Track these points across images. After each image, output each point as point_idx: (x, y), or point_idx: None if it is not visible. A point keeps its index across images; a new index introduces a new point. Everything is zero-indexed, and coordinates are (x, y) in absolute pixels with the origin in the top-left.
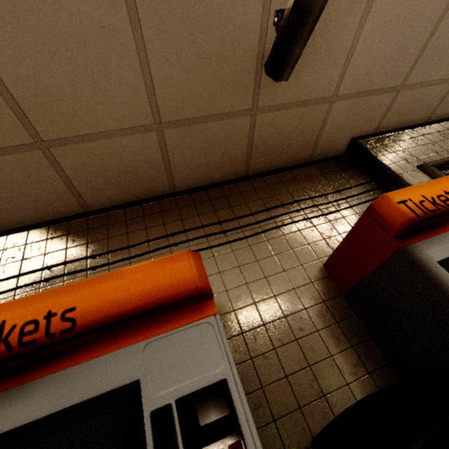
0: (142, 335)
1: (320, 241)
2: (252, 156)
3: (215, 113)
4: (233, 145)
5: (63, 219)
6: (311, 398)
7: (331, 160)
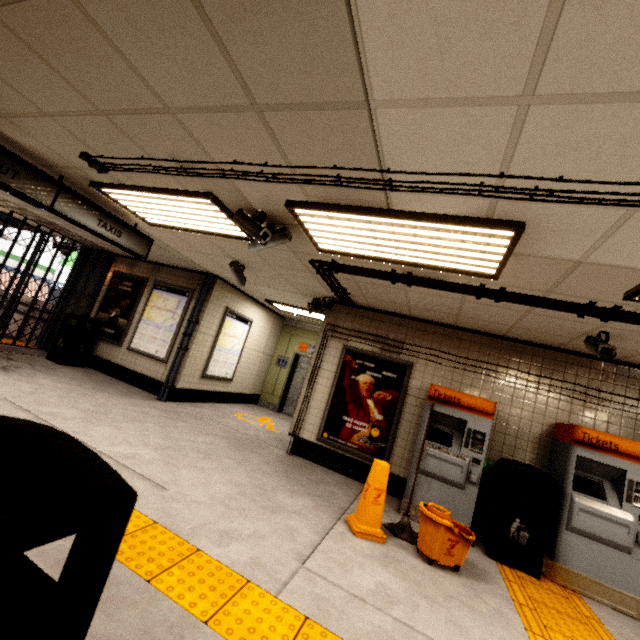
0: (471, 412)
1: (566, 412)
2: (566, 345)
3: (548, 333)
4: (554, 340)
5: (442, 324)
6: (507, 454)
7: (638, 368)
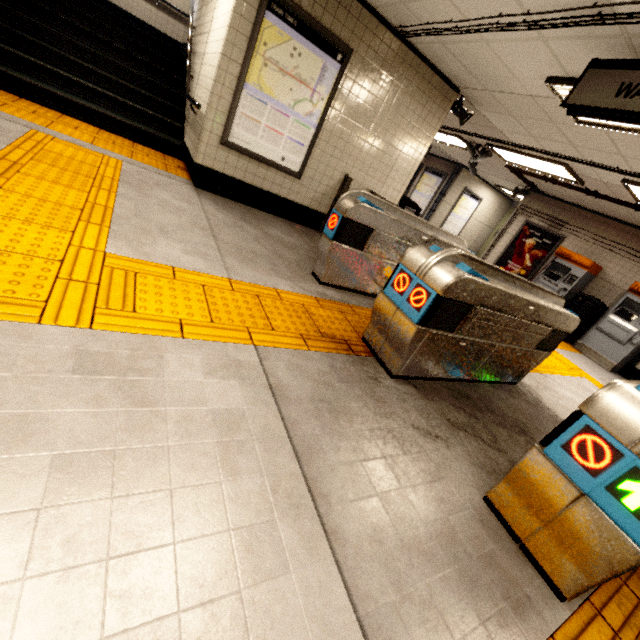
0: (576, 265)
1: None
2: None
3: None
4: None
5: (600, 214)
6: (597, 298)
7: None
